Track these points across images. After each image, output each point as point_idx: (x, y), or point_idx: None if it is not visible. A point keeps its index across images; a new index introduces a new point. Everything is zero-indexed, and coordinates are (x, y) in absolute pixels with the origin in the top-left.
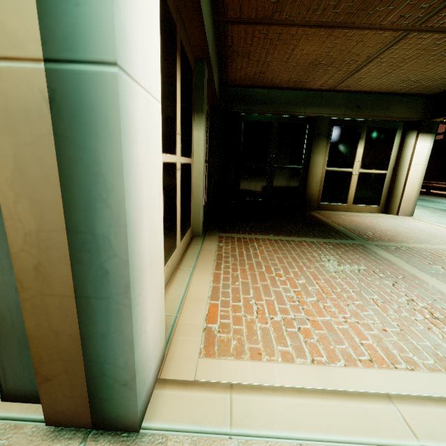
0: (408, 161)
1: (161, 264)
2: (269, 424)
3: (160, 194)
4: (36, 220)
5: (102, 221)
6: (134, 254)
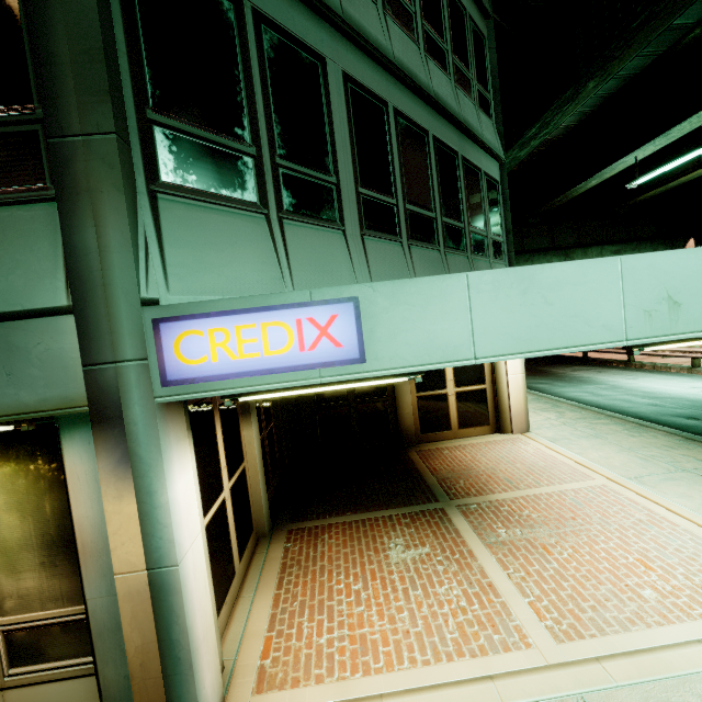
0: (504, 371)
1: (212, 630)
2: None
3: (207, 584)
4: (142, 639)
5: (175, 632)
6: (193, 643)
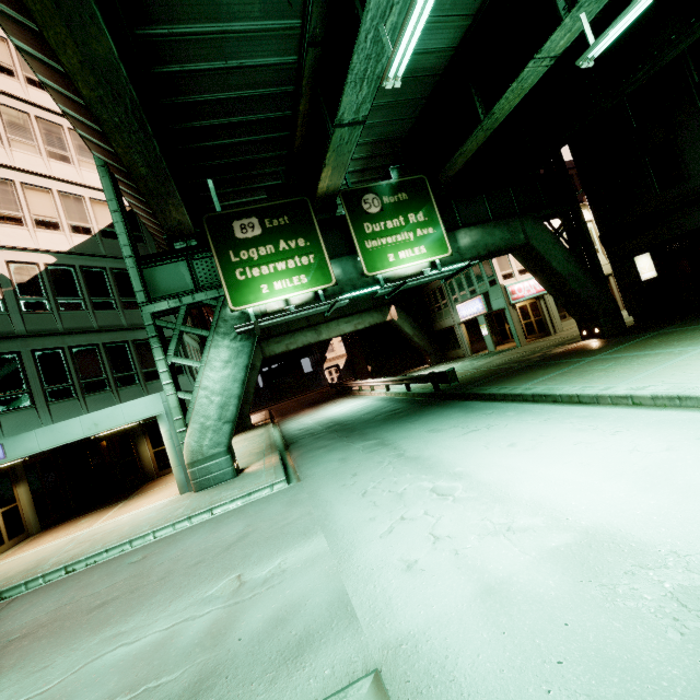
0: None
1: None
2: (1, 564)
3: None
4: None
5: None
6: None
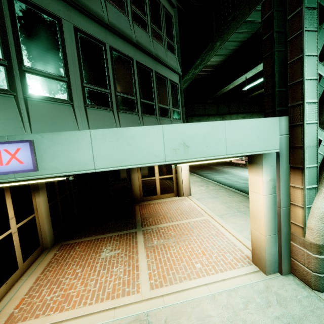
0: (180, 169)
1: None
2: None
3: None
4: None
5: None
6: None
